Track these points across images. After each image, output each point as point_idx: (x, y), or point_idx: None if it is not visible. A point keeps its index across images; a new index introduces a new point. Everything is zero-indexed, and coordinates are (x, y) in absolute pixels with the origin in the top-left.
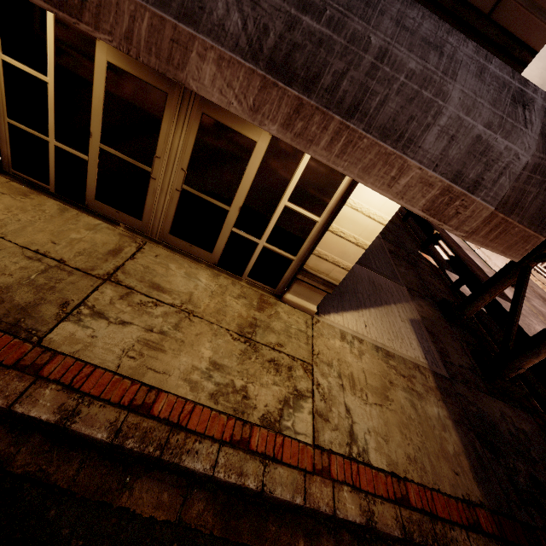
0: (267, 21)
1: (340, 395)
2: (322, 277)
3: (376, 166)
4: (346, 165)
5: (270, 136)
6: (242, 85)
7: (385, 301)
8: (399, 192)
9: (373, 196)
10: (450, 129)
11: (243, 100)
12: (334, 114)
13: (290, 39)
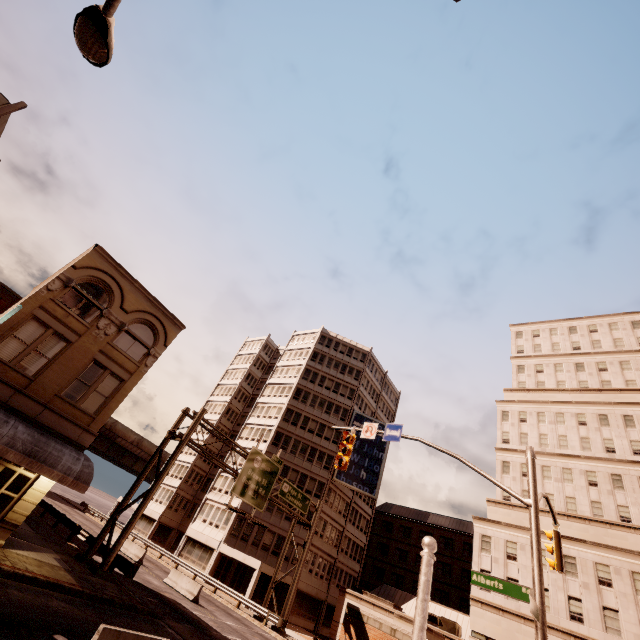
0: (28, 448)
1: (21, 563)
2: (13, 522)
3: (47, 472)
4: (40, 472)
5: (5, 467)
6: (19, 458)
7: (39, 551)
8: (52, 477)
9: (42, 484)
10: (64, 464)
11: (18, 460)
12: (39, 463)
13: (32, 450)
